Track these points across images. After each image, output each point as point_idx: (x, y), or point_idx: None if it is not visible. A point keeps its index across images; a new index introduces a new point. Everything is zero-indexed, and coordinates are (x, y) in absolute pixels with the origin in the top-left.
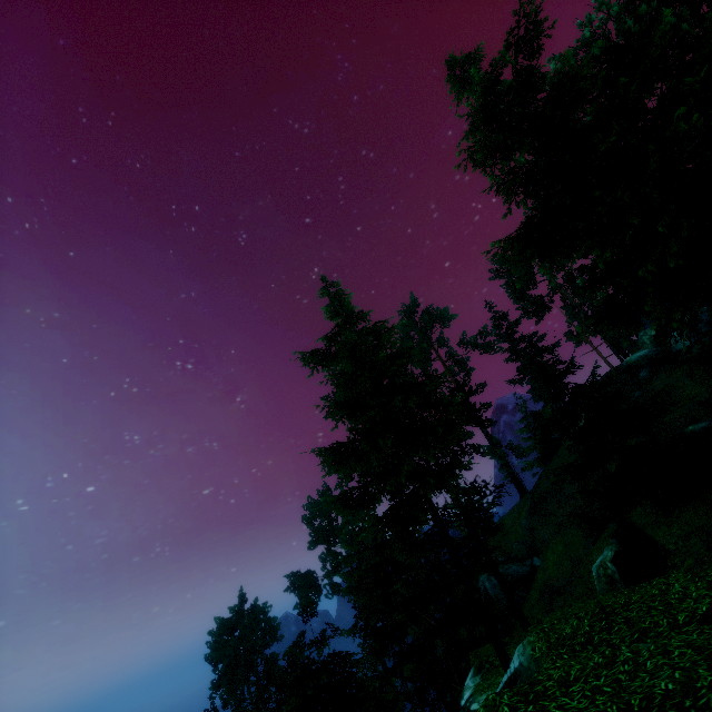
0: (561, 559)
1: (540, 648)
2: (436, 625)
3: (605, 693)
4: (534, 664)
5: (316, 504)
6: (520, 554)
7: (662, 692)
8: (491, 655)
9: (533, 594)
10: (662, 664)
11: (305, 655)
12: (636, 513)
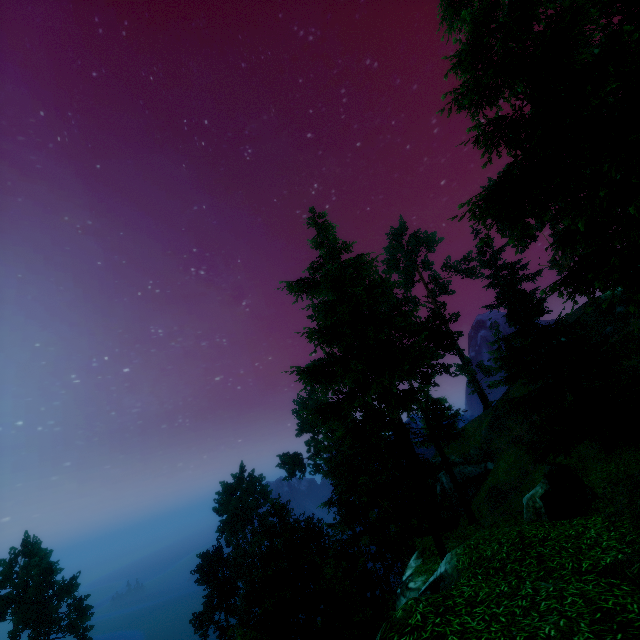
0: (510, 468)
1: (463, 561)
2: (393, 512)
3: (500, 622)
4: (456, 574)
5: (304, 401)
6: (476, 458)
7: (544, 636)
8: (432, 545)
9: (482, 493)
10: (553, 609)
11: (290, 515)
12: (583, 443)
